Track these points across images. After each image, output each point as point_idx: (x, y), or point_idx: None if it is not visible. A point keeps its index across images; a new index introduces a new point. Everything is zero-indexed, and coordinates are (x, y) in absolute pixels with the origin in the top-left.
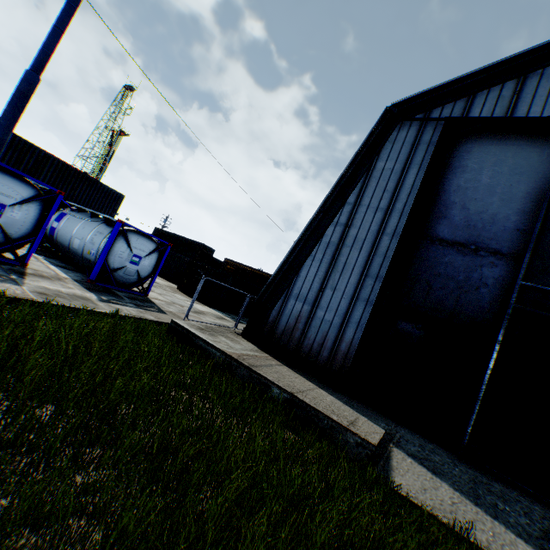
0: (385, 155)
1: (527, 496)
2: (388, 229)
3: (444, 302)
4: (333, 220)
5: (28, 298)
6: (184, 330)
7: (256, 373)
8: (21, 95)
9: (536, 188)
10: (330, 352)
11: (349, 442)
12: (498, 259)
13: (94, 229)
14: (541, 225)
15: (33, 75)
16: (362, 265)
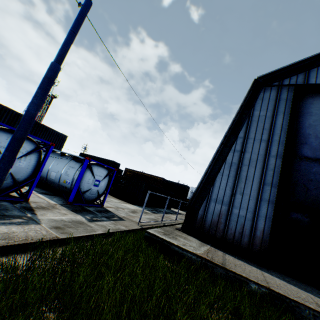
0: (258, 107)
1: None
2: (271, 152)
3: (319, 198)
4: (231, 148)
5: (54, 237)
6: (159, 238)
7: (232, 271)
8: (48, 80)
9: None
10: (249, 238)
11: None
12: None
13: (66, 165)
14: None
15: (57, 65)
16: (259, 177)
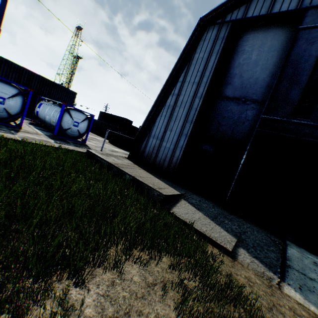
0: (199, 49)
1: (250, 222)
2: (198, 94)
3: (226, 132)
4: (171, 92)
5: (16, 139)
6: (92, 153)
7: (120, 169)
8: None
9: (282, 59)
10: (168, 163)
11: (155, 195)
12: (256, 105)
13: (54, 110)
14: (277, 81)
15: None
16: (184, 116)
